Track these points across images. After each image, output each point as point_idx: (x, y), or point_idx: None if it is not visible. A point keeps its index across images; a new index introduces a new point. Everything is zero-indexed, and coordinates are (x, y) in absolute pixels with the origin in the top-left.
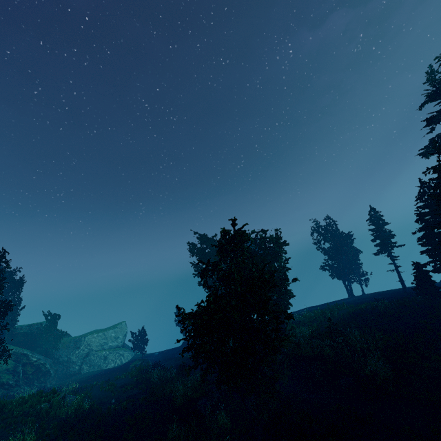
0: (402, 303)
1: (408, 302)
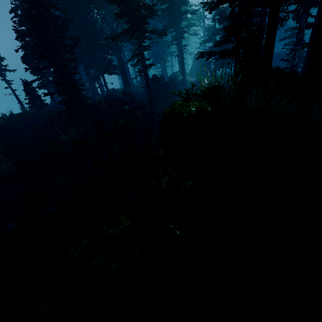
0: (20, 116)
1: (25, 115)
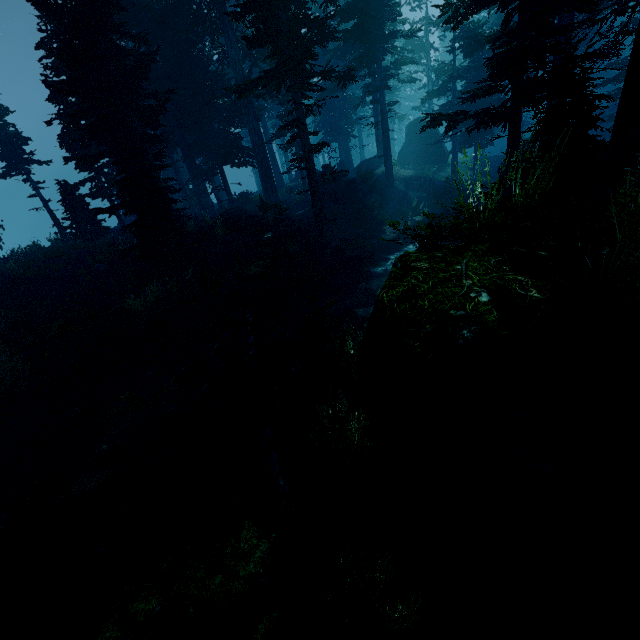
0: (52, 255)
1: (62, 252)
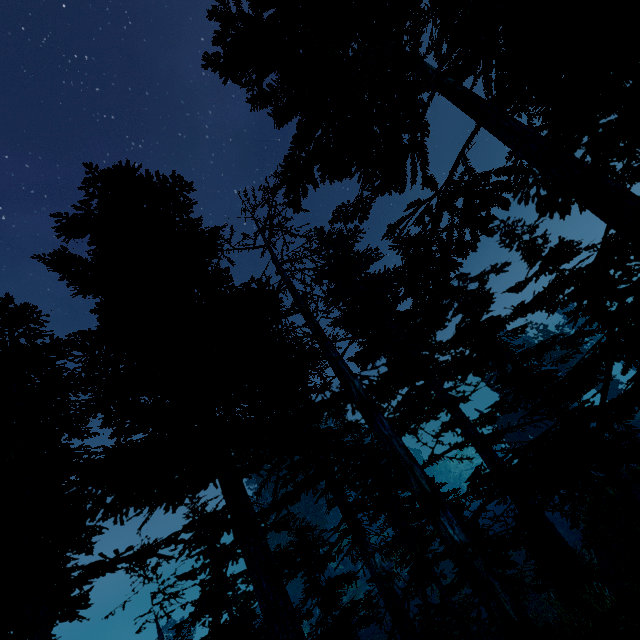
0: None
1: None
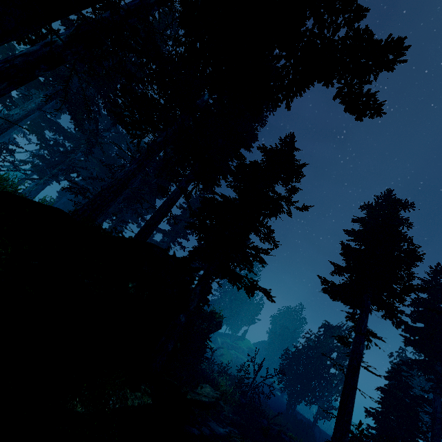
0: None
1: None
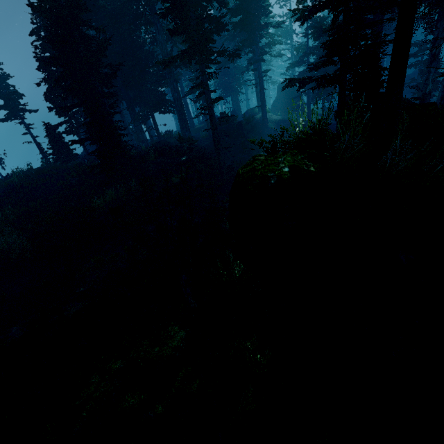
0: (41, 172)
1: (47, 170)
